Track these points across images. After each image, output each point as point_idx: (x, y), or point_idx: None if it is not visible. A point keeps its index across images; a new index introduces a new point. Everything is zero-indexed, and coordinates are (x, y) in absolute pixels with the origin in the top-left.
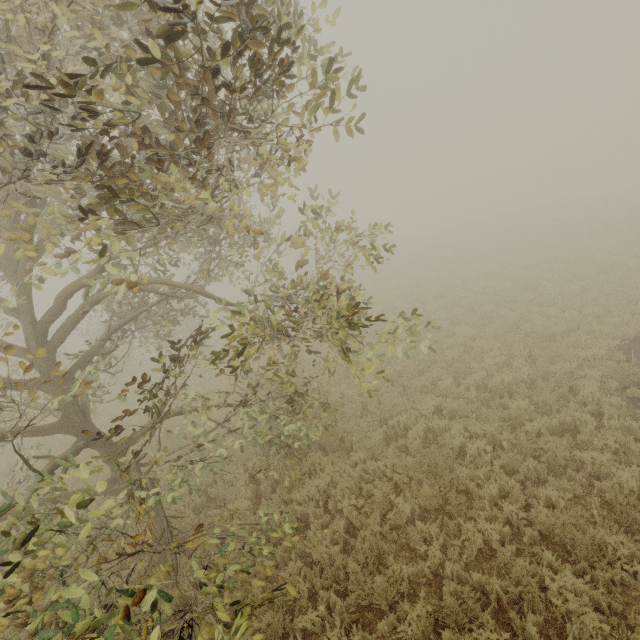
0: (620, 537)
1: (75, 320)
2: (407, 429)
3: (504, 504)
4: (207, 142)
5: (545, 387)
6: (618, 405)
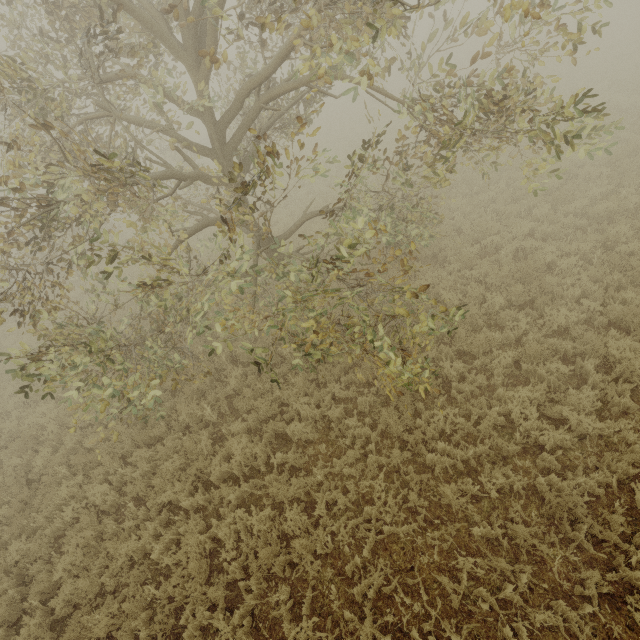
0: None
1: (251, 121)
2: (497, 249)
3: (586, 301)
4: None
5: None
6: None
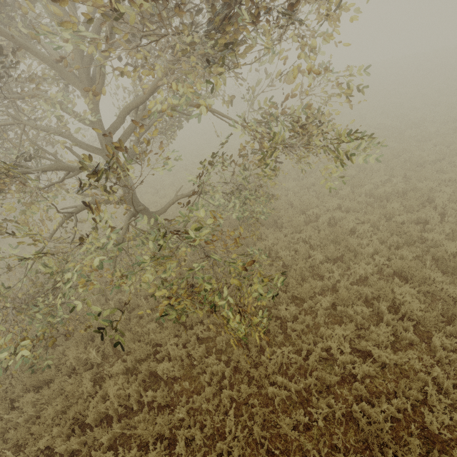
0: (439, 273)
1: (131, 131)
2: (317, 217)
3: (377, 257)
4: (294, 4)
5: (413, 196)
6: (456, 210)
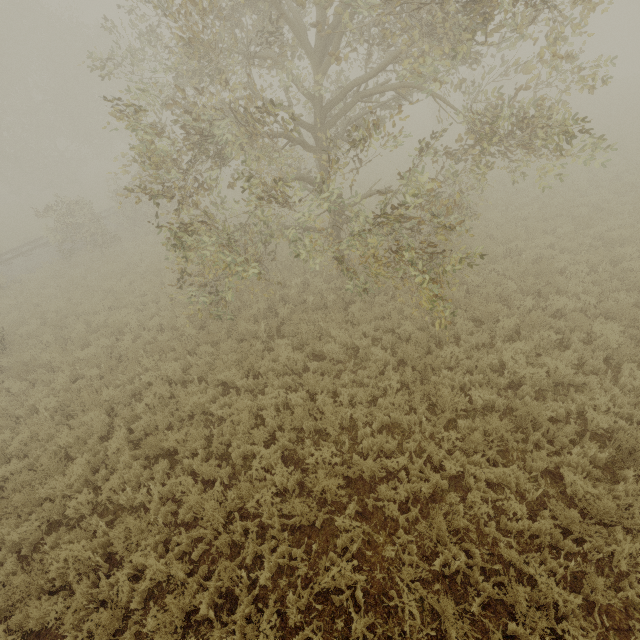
0: None
1: (348, 109)
2: (520, 255)
3: (584, 295)
4: None
5: None
6: None
